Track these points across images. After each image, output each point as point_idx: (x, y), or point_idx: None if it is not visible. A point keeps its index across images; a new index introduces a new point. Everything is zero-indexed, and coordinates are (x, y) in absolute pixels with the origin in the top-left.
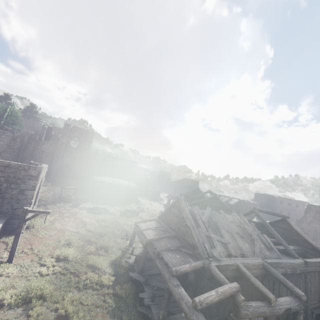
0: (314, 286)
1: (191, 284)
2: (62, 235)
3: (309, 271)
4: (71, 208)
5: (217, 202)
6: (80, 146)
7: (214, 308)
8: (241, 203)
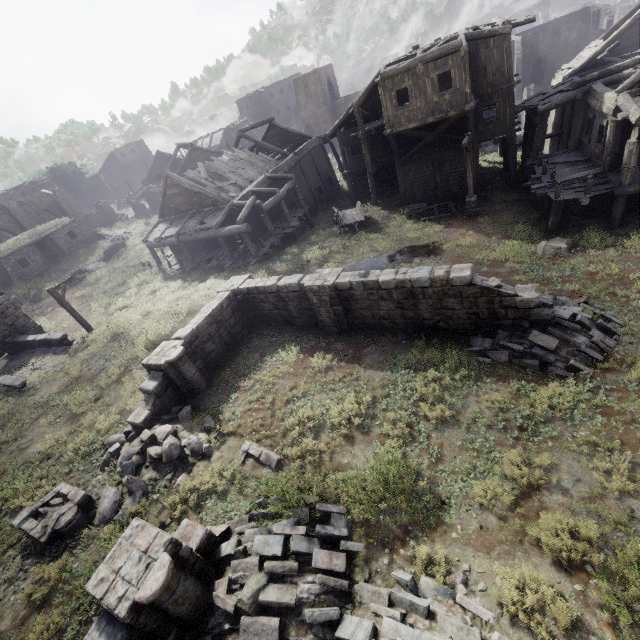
0: (309, 169)
1: (235, 236)
2: (88, 311)
3: (300, 159)
4: (39, 305)
5: (201, 154)
6: None
7: (255, 229)
8: (229, 134)
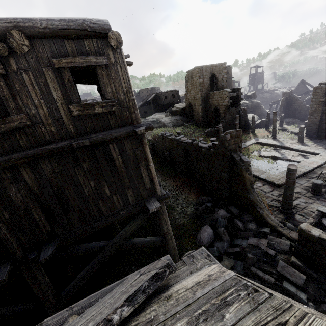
0: None
1: None
2: None
3: None
4: None
5: None
6: None
7: None
8: (158, 96)
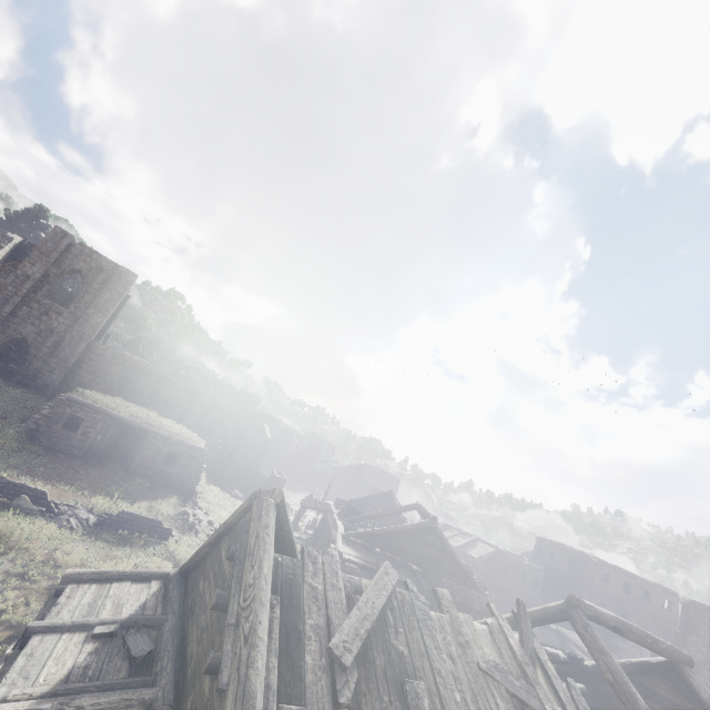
0: None
1: None
2: None
3: None
4: None
5: (436, 545)
6: (82, 300)
7: None
8: (500, 559)
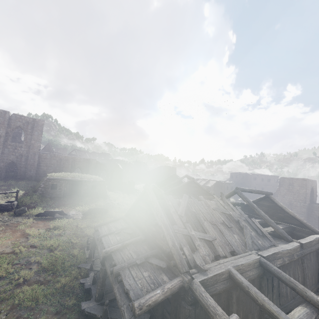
0: (311, 269)
1: (170, 302)
2: None
3: (305, 254)
4: (10, 218)
5: (195, 186)
6: (27, 138)
7: None
8: (218, 184)
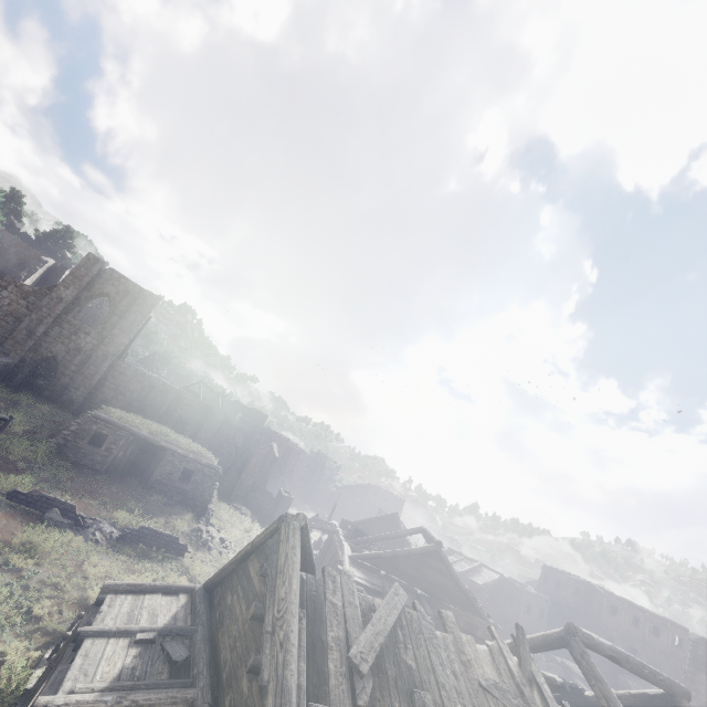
0: None
1: None
2: None
3: None
4: None
5: (440, 569)
6: (109, 321)
7: None
8: (505, 587)
